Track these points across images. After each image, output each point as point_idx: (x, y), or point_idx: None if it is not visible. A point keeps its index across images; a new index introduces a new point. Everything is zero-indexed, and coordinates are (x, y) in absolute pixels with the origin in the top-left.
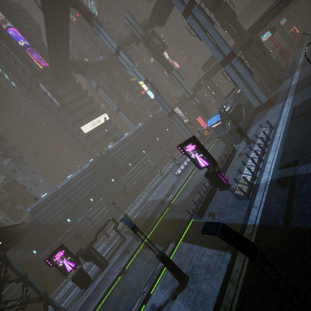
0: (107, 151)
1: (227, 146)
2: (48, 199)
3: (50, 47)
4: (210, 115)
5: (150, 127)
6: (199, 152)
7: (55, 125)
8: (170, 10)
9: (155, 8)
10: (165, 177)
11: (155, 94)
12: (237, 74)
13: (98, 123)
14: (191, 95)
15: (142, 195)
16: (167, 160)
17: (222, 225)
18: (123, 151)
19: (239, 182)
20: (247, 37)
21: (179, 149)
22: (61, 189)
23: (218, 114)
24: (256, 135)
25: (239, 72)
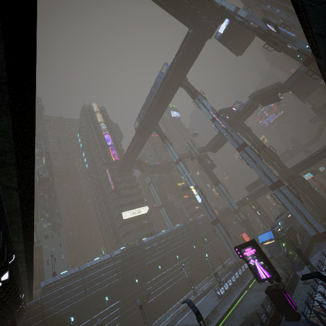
0: (141, 242)
1: (283, 273)
2: (66, 279)
3: (129, 149)
4: (256, 235)
5: (189, 231)
6: (260, 259)
7: (100, 204)
8: (222, 145)
9: (212, 141)
10: (200, 297)
11: (203, 199)
12: (286, 199)
13: (138, 213)
14: (235, 209)
15: (165, 316)
16: (201, 276)
17: (319, 272)
18: (157, 248)
19: (312, 309)
20: (290, 173)
21: (236, 250)
22: (83, 270)
23: (271, 231)
24: (321, 262)
25: (289, 198)
